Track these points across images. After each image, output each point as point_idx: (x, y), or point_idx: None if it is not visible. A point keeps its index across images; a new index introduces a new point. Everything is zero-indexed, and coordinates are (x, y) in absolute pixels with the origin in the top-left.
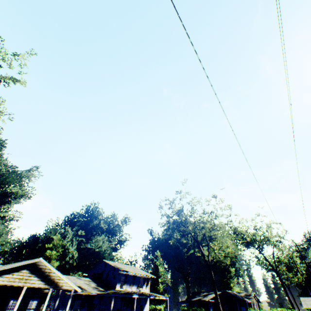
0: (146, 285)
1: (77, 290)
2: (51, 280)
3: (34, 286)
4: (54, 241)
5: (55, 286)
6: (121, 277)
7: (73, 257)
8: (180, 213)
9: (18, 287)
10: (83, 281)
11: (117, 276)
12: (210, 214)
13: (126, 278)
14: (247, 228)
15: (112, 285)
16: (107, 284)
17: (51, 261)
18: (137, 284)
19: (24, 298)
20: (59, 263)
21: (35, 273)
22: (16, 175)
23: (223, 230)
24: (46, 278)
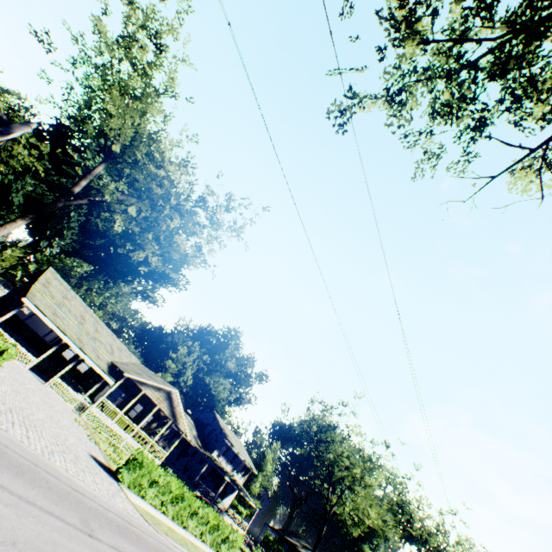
0: (243, 475)
1: (187, 436)
2: (175, 413)
3: (163, 410)
4: (178, 352)
5: (175, 420)
6: (223, 445)
7: (186, 381)
8: (329, 429)
9: (147, 396)
10: (187, 421)
11: (220, 442)
12: (366, 460)
13: (227, 450)
14: (426, 516)
15: (210, 446)
16: (206, 440)
17: (167, 373)
18: (235, 466)
19: (146, 408)
20: (171, 379)
21: (168, 399)
22: (180, 258)
23: (369, 492)
24: (173, 409)
